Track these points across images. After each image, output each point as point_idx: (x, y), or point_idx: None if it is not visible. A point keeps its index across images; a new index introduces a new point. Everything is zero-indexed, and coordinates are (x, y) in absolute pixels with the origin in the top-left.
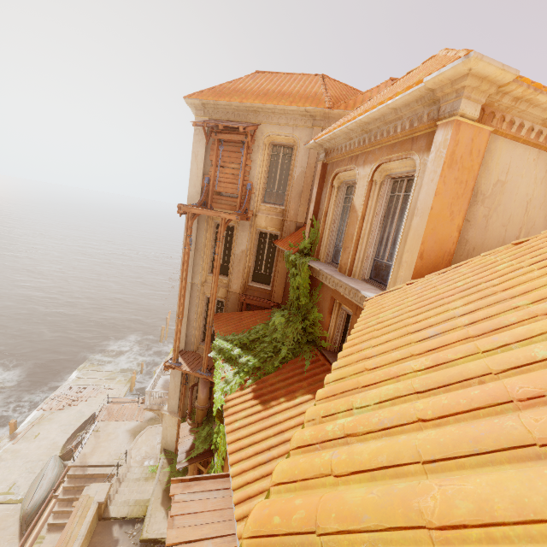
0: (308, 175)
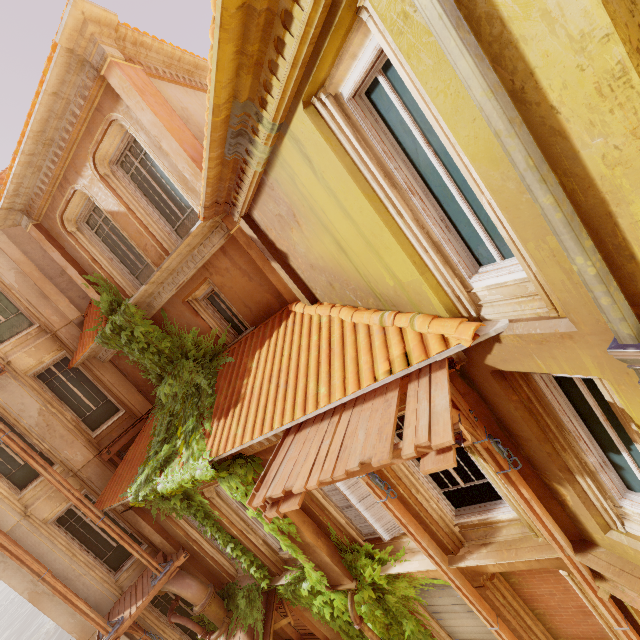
0: (30, 270)
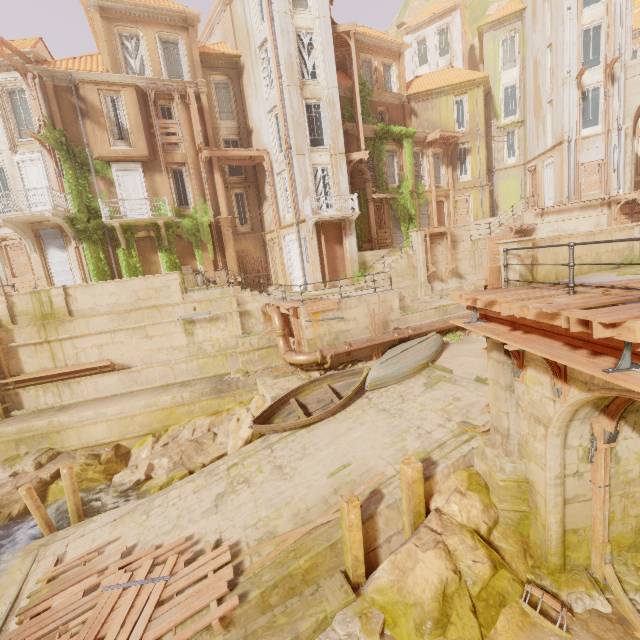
0: None
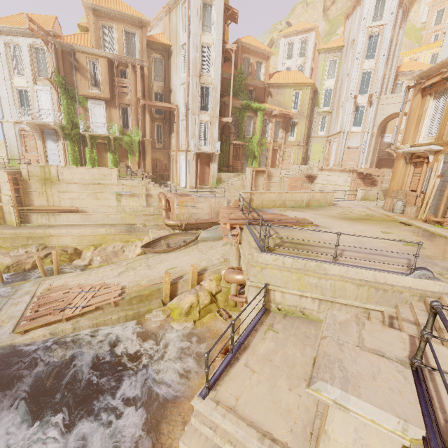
0: None
